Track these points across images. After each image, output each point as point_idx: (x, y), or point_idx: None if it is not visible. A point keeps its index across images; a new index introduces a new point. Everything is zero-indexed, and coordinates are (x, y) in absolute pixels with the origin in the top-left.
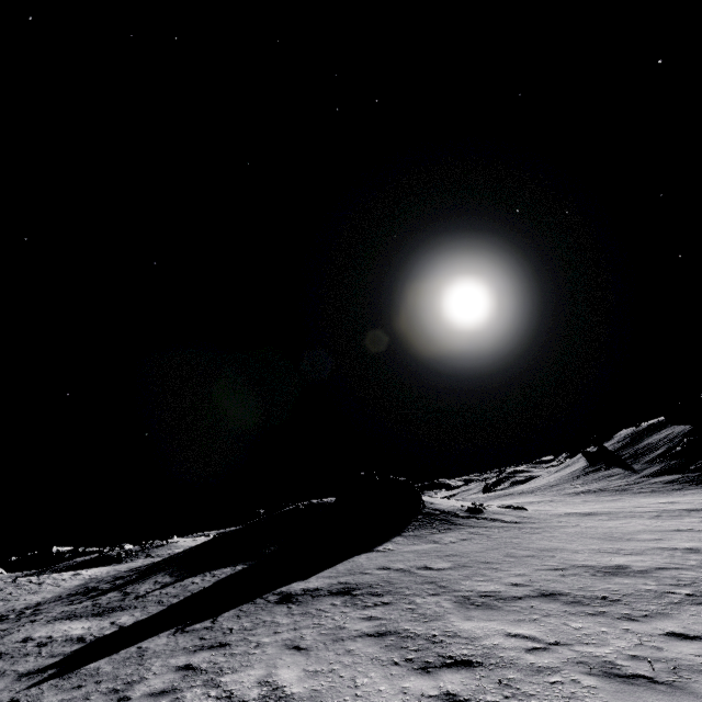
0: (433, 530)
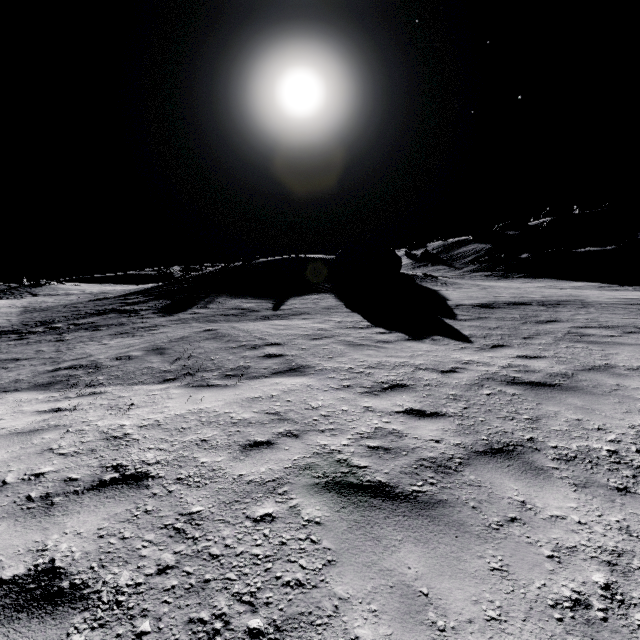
0: (438, 283)
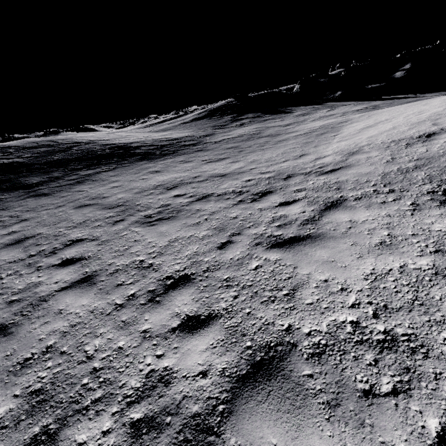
0: None
